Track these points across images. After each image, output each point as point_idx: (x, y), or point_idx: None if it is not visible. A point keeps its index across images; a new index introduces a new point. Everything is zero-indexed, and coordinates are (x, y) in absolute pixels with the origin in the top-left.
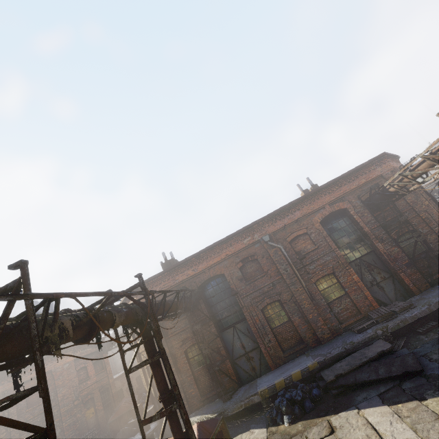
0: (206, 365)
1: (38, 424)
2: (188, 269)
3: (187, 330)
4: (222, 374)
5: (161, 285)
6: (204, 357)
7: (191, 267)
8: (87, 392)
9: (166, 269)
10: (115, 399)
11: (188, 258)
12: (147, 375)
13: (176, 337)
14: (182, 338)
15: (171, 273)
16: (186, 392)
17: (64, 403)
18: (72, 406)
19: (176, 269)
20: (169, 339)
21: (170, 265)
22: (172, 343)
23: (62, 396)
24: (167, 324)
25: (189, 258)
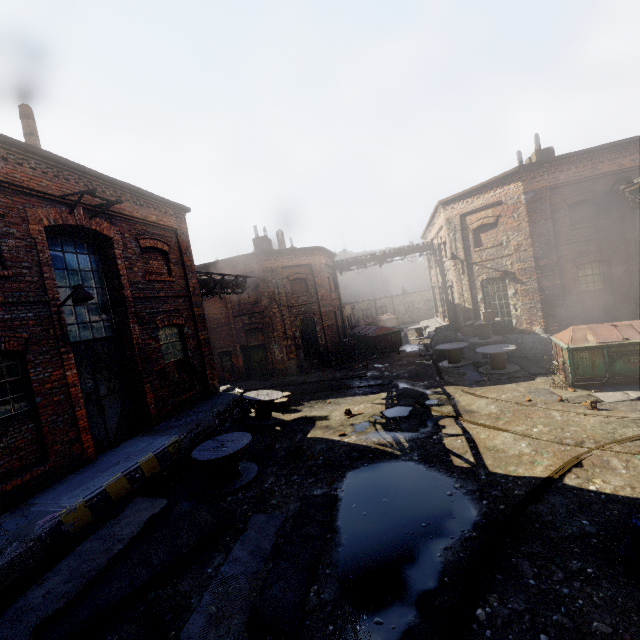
0: (606, 287)
1: (302, 313)
2: (625, 158)
3: (590, 242)
4: (624, 303)
5: (570, 172)
6: (621, 275)
7: (629, 155)
8: (333, 304)
9: (591, 148)
10: (345, 325)
11: (637, 139)
12: (476, 290)
13: (570, 247)
14: (578, 250)
15: (593, 157)
16: (565, 310)
17: (323, 304)
18: (329, 310)
19: (605, 152)
20: (559, 248)
21: (546, 157)
22: (562, 253)
23: (321, 296)
24: (562, 228)
25: (639, 138)
